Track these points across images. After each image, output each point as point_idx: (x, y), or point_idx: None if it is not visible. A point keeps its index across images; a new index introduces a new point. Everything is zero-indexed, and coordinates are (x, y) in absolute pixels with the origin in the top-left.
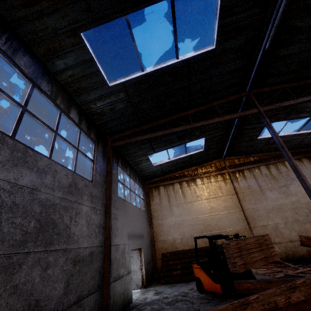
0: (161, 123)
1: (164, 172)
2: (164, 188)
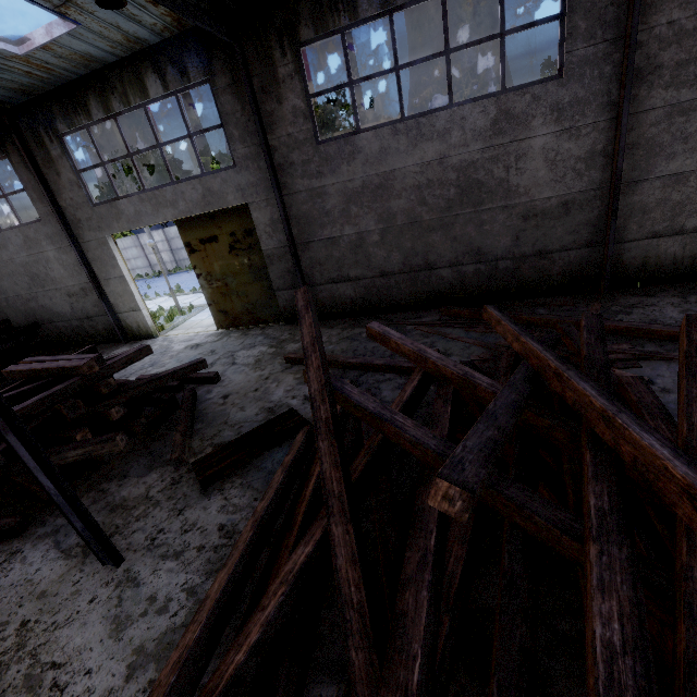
0: None
1: None
2: None
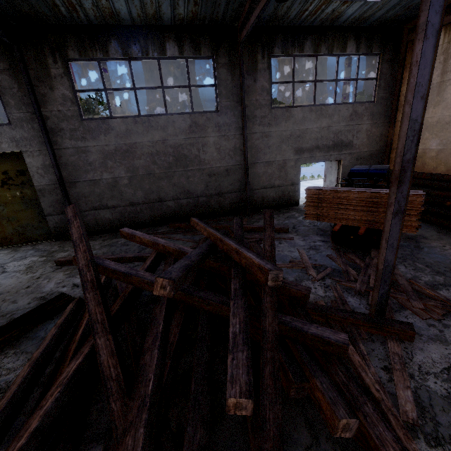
0: None
1: None
2: (443, 36)
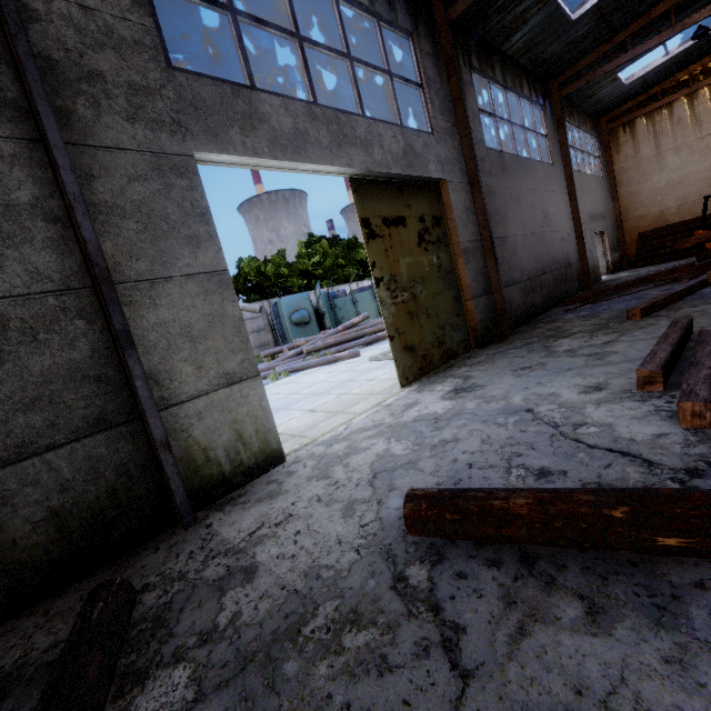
0: (657, 15)
1: (647, 86)
2: (645, 122)
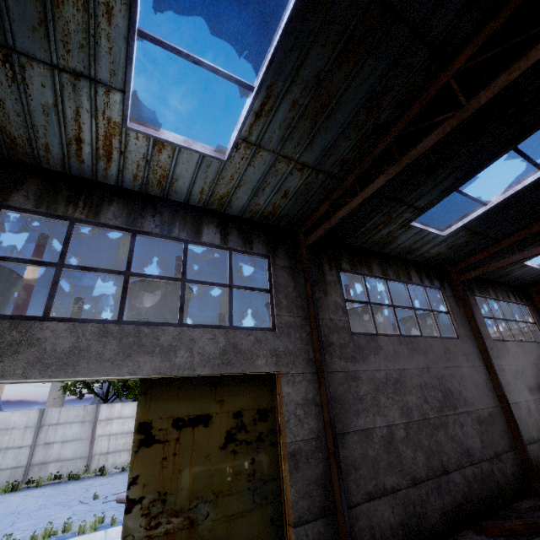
0: (536, 231)
1: None
2: None
